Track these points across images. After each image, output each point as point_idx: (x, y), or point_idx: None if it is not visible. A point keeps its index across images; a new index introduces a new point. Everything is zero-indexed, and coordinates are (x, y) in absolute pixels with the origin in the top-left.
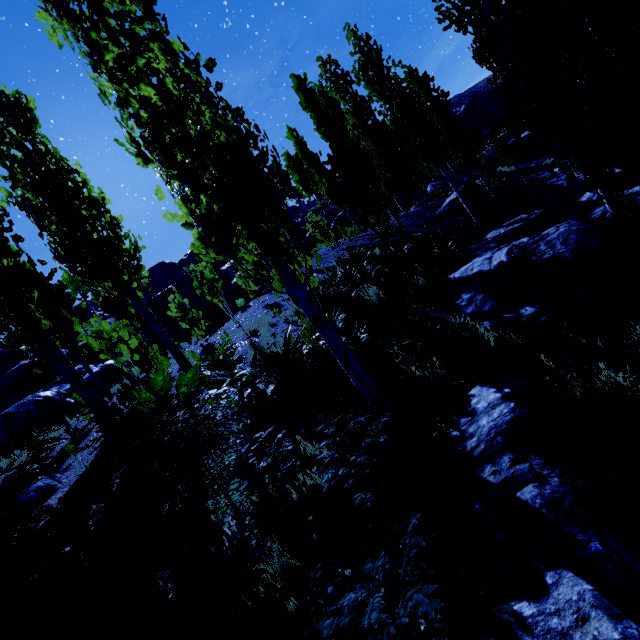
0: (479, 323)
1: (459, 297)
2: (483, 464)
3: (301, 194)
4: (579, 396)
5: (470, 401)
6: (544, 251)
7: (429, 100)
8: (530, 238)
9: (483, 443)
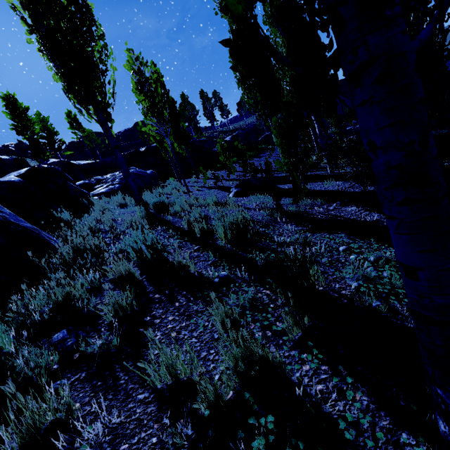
0: None
1: None
2: None
3: (214, 118)
4: None
5: None
6: None
7: None
8: None
9: None
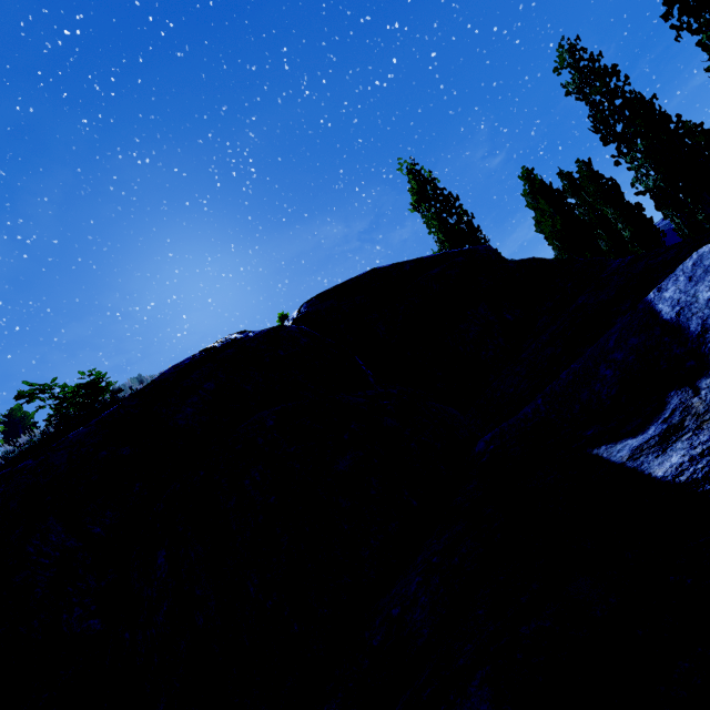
0: None
1: None
2: None
3: None
4: None
5: None
6: None
7: None
8: None
9: None
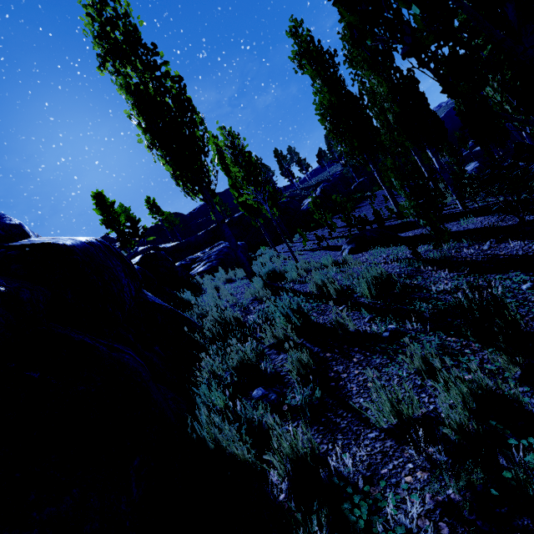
0: None
1: None
2: None
3: (293, 175)
4: None
5: None
6: None
7: None
8: None
9: None
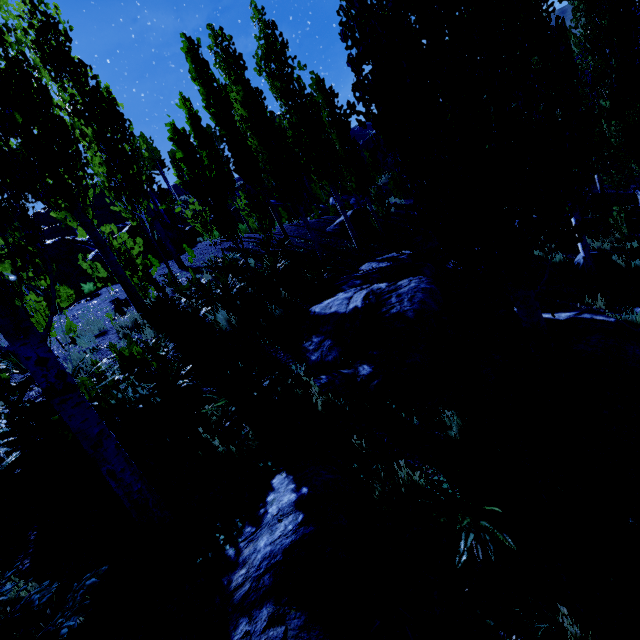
0: (318, 375)
1: (310, 338)
2: (240, 616)
3: None
4: (379, 493)
5: (267, 497)
6: (394, 304)
7: (331, 115)
8: (388, 285)
9: (249, 581)
